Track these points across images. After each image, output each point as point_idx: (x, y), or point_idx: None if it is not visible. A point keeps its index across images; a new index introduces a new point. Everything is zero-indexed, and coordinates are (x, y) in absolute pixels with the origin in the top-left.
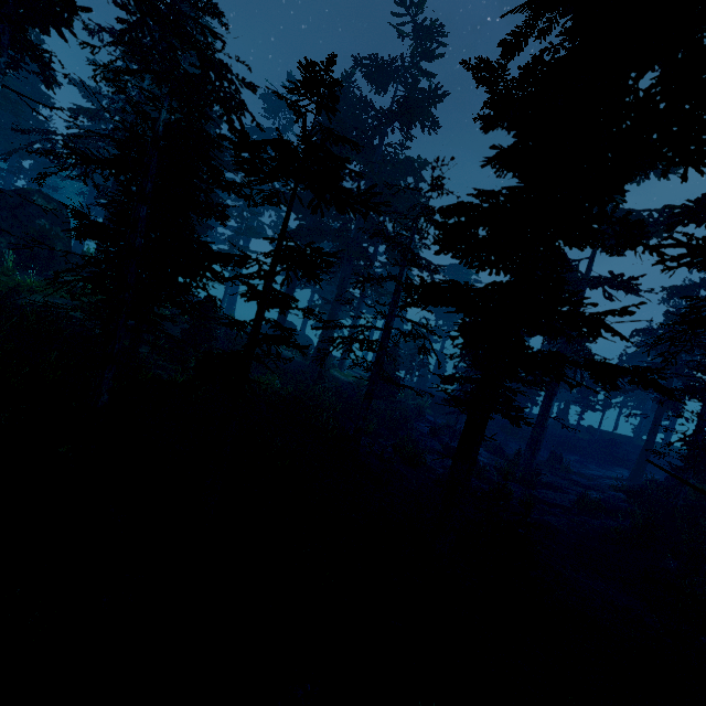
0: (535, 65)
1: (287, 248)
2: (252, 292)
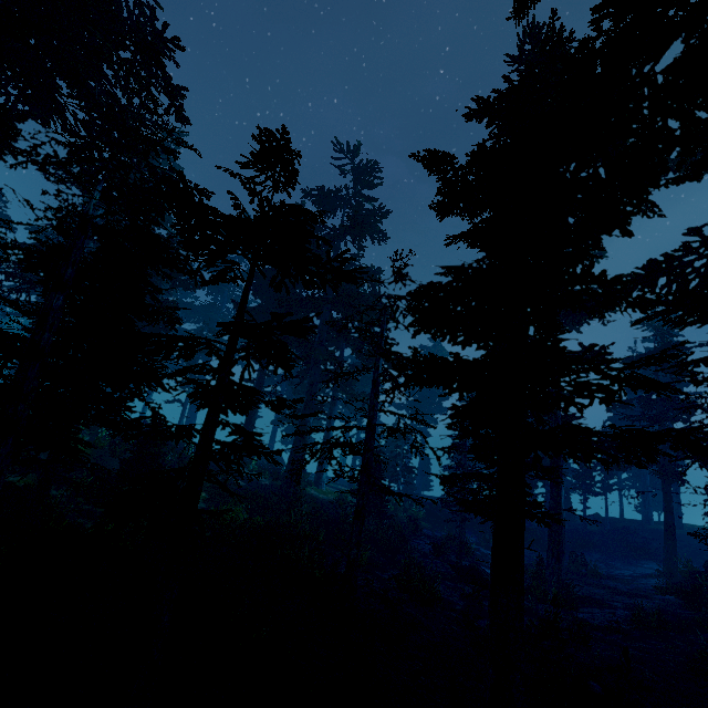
0: (480, 152)
1: (246, 326)
2: (203, 391)
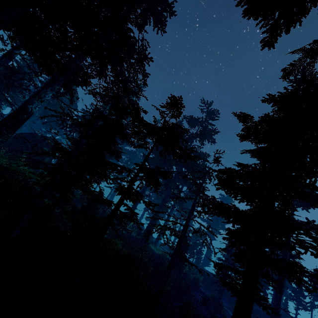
0: (266, 117)
1: (145, 167)
2: (121, 188)
